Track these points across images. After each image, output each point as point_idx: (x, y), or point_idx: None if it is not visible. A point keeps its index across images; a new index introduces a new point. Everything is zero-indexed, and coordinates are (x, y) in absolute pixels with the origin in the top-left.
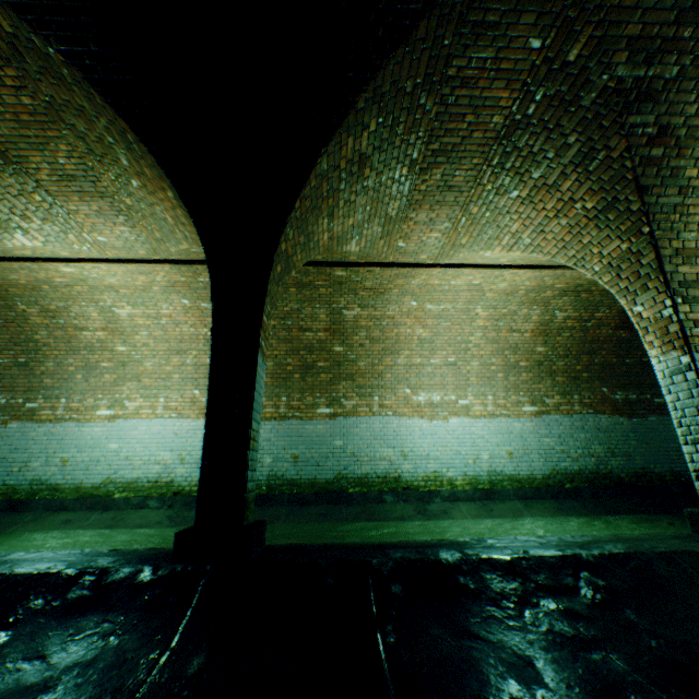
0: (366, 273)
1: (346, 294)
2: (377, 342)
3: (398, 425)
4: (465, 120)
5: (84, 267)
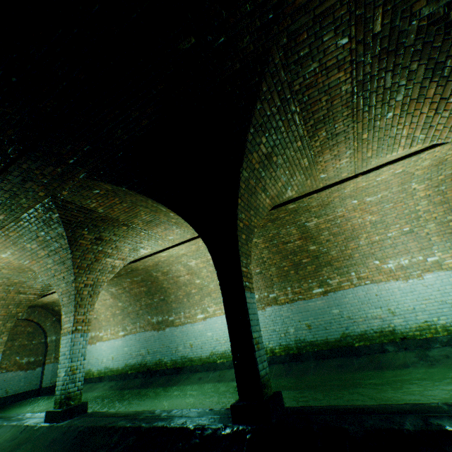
0: (308, 200)
1: (303, 214)
2: (338, 235)
3: (377, 290)
4: (322, 101)
5: (169, 251)
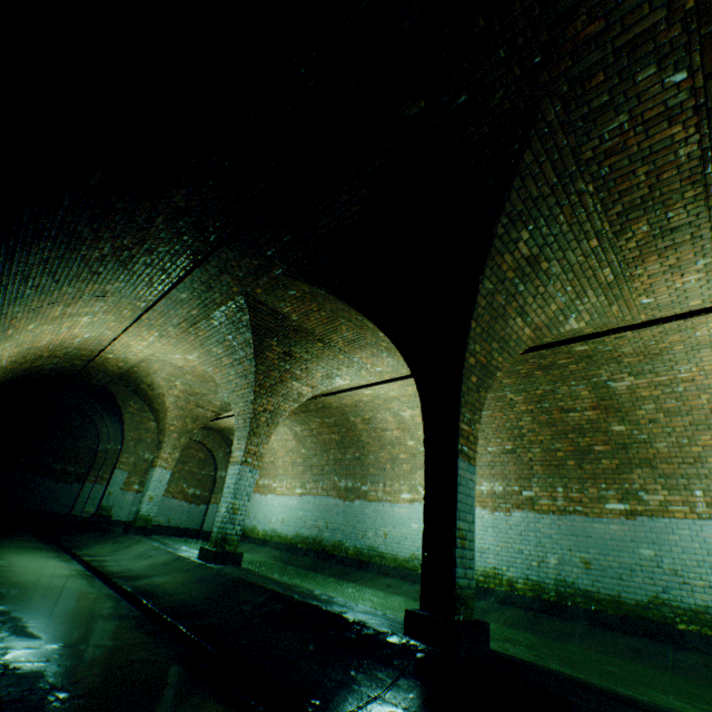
0: (614, 340)
1: (604, 364)
2: (676, 414)
3: None
4: (637, 174)
5: (374, 388)
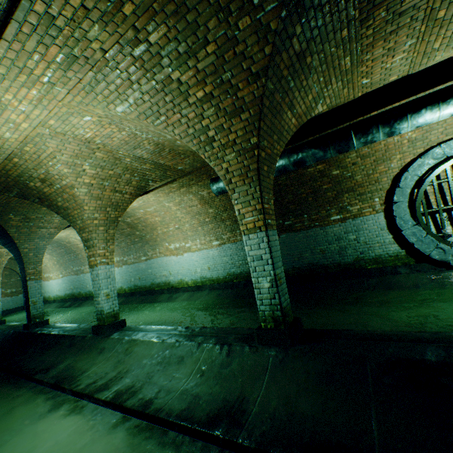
0: None
1: None
2: (147, 227)
3: (166, 260)
4: (27, 201)
5: None
